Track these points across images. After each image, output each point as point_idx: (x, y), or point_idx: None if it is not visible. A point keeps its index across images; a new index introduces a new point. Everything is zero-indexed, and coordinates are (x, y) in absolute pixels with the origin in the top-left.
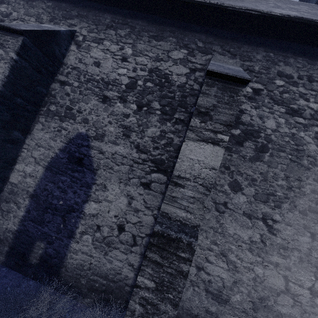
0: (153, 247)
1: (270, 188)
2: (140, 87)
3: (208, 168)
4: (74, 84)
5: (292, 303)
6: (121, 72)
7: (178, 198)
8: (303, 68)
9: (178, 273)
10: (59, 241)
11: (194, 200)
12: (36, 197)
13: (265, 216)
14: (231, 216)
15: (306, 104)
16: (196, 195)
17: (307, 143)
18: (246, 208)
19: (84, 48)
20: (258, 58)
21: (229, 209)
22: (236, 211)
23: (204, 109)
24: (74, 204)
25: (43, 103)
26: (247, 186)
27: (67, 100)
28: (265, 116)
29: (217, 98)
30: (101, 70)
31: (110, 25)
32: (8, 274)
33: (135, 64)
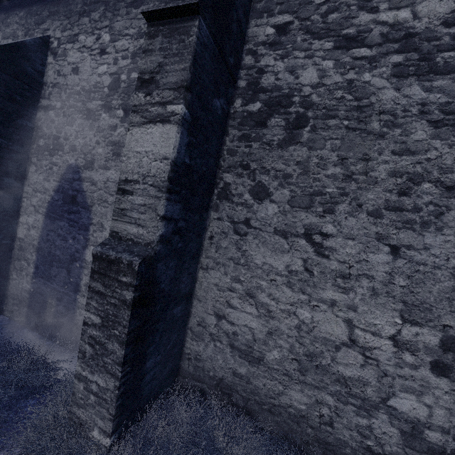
0: (95, 275)
1: (315, 183)
2: (125, 83)
3: (158, 160)
4: (57, 106)
5: (362, 362)
6: (101, 71)
7: (127, 210)
8: None
9: (121, 303)
10: (67, 297)
11: (145, 209)
12: (41, 250)
13: (308, 230)
14: (257, 239)
15: (373, 18)
16: (147, 200)
17: (377, 90)
18: (278, 222)
19: (61, 55)
20: None
21: (254, 228)
22: (263, 229)
23: (149, 75)
24: (75, 253)
25: (32, 139)
26: (278, 187)
27: (53, 128)
28: (299, 66)
29: (163, 52)
30: (80, 77)
31: (82, 12)
32: (27, 334)
33: (115, 54)
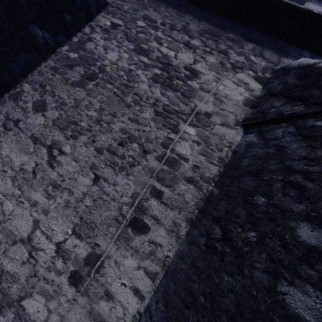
0: None
1: (77, 116)
2: None
3: None
4: None
5: (25, 259)
6: None
7: None
8: (170, 17)
9: None
10: None
11: None
12: None
13: (54, 144)
14: (16, 136)
15: (158, 47)
16: None
17: (140, 81)
18: (37, 131)
19: None
20: (131, 0)
21: (19, 128)
22: (24, 132)
23: None
24: None
25: None
26: (53, 108)
27: None
28: (111, 48)
29: None
30: None
31: None
32: None
33: None
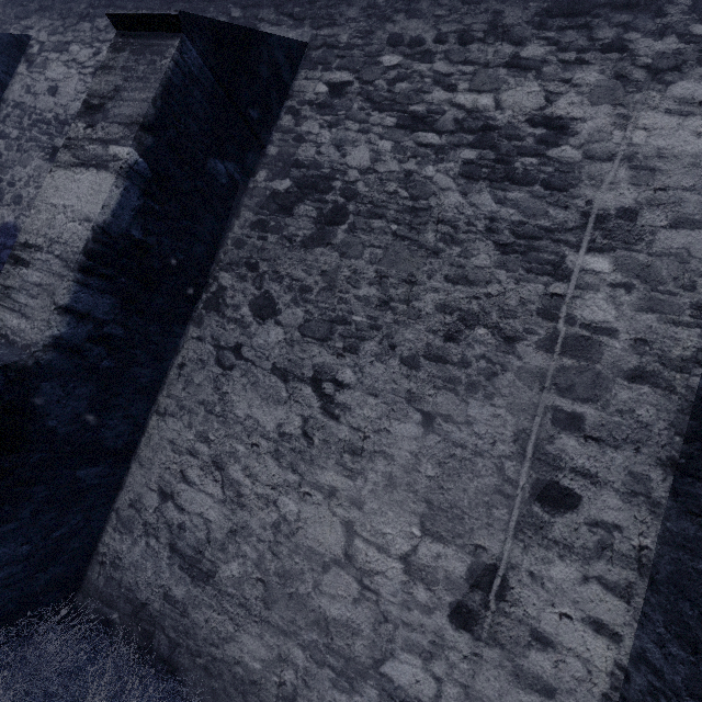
0: None
1: (340, 305)
2: None
3: (78, 221)
4: (12, 135)
5: (356, 594)
6: None
7: (13, 289)
8: (450, 17)
9: None
10: None
11: (39, 292)
12: None
13: (319, 373)
14: (247, 377)
15: (449, 97)
16: (46, 279)
17: (439, 190)
18: (280, 356)
19: (39, 65)
20: (349, 16)
21: (245, 360)
22: (258, 364)
23: (99, 100)
24: None
25: None
26: (290, 304)
27: None
28: (349, 141)
29: (126, 72)
30: (57, 100)
31: (85, 14)
32: None
33: None
